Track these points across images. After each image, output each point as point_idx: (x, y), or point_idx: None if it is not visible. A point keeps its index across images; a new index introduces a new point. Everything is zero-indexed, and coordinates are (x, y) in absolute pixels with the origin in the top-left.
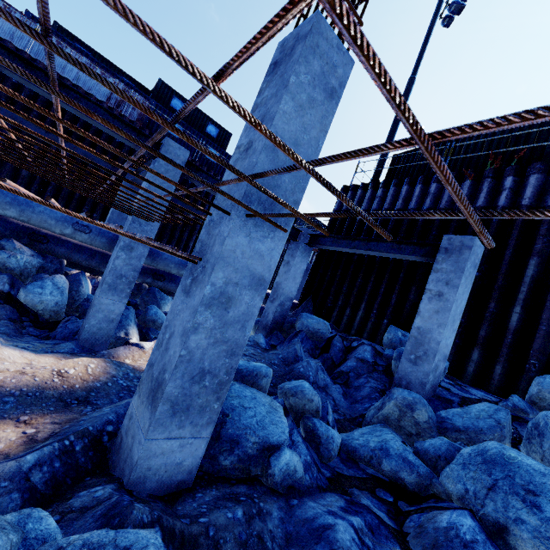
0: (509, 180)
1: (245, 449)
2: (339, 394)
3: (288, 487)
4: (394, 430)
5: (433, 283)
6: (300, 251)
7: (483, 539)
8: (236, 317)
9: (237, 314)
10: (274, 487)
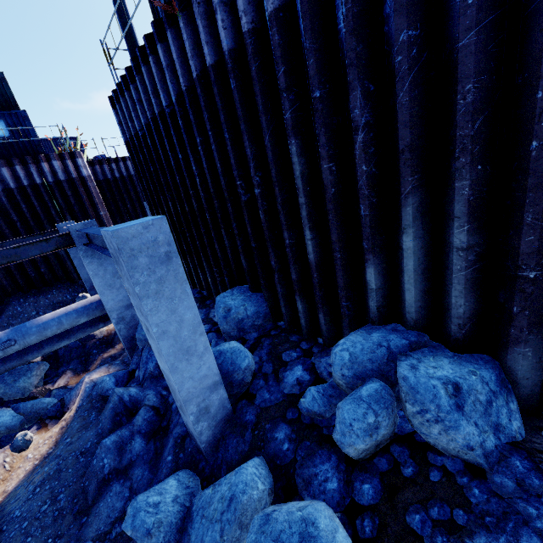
0: None
1: None
2: (143, 467)
3: None
4: None
5: (137, 311)
6: (86, 257)
7: None
8: None
9: None
10: None
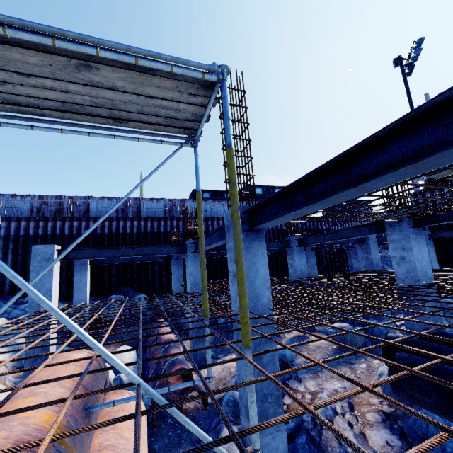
0: None
1: None
2: None
3: None
4: None
5: None
6: (428, 244)
7: None
8: None
9: None
10: None
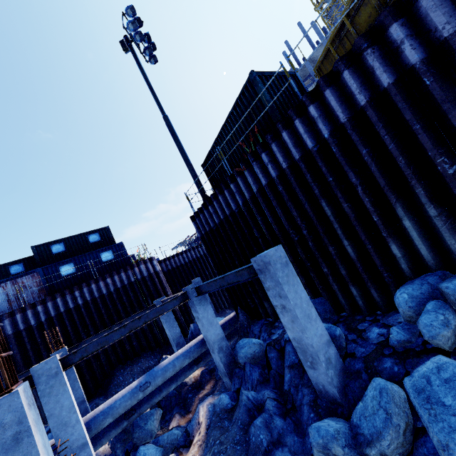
0: (264, 157)
1: None
2: (291, 435)
3: None
4: None
5: (273, 299)
6: (197, 305)
7: None
8: None
9: None
10: None
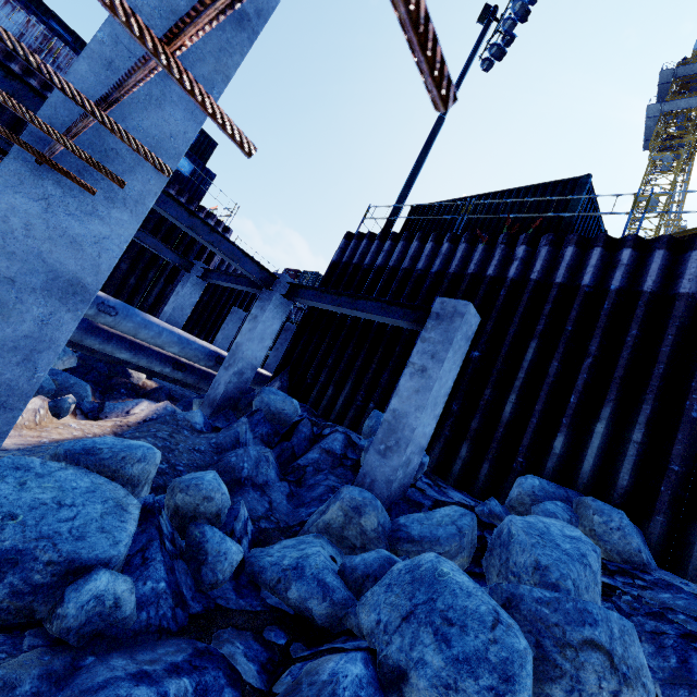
0: (521, 250)
1: (28, 575)
2: (281, 495)
3: (93, 636)
4: (335, 543)
5: (418, 355)
6: (273, 304)
7: (369, 694)
8: (10, 341)
9: (12, 336)
10: (62, 638)
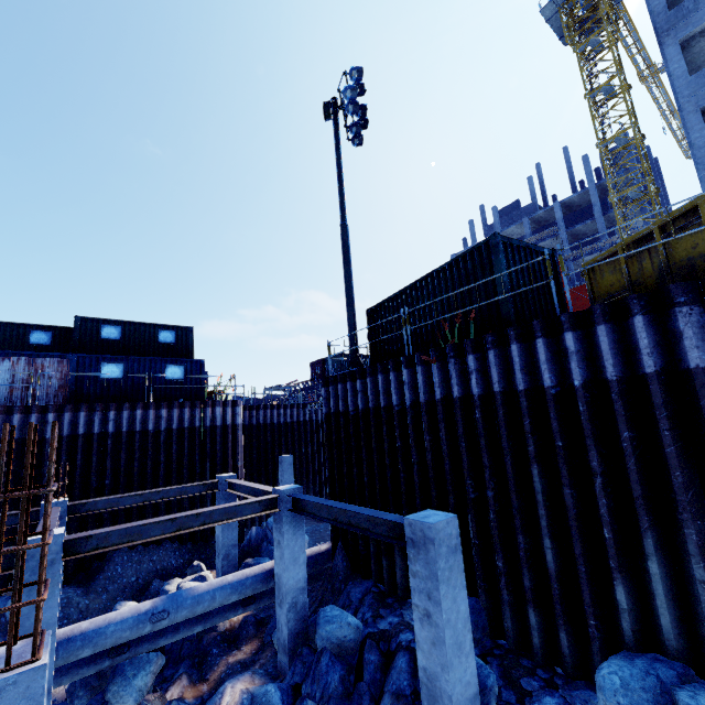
0: (471, 360)
1: None
2: None
3: None
4: None
5: (416, 594)
6: (286, 523)
7: None
8: None
9: None
10: None
